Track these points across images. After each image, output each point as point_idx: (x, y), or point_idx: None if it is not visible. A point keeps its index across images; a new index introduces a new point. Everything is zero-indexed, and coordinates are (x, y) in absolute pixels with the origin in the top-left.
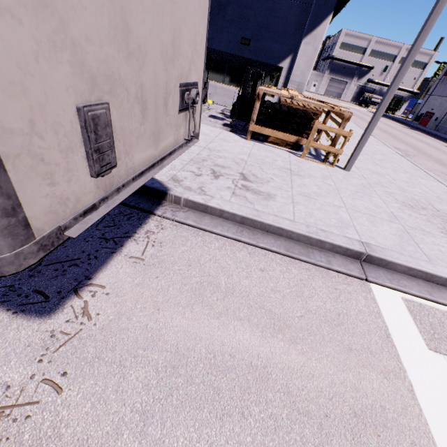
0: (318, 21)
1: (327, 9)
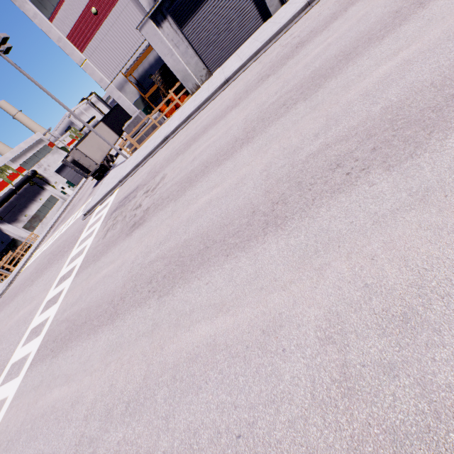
0: None
1: None
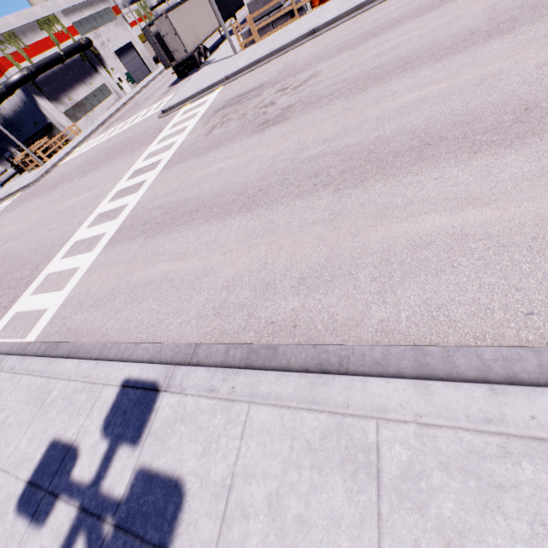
0: (36, 102)
1: (33, 97)
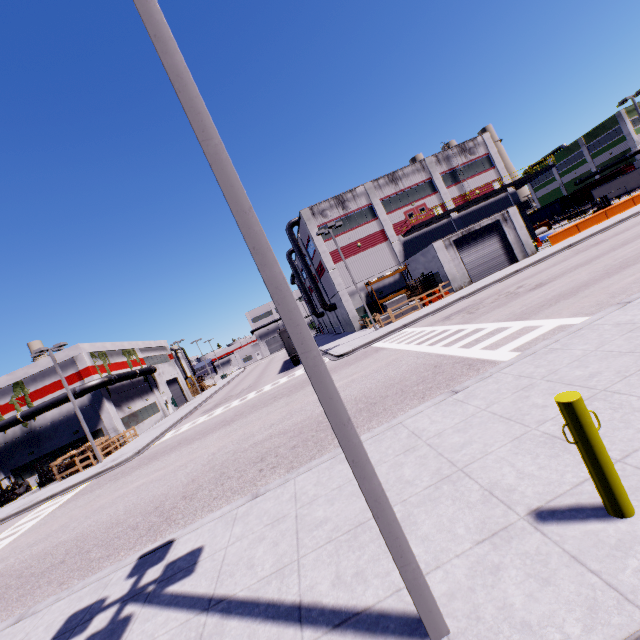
0: (101, 405)
1: (102, 400)
